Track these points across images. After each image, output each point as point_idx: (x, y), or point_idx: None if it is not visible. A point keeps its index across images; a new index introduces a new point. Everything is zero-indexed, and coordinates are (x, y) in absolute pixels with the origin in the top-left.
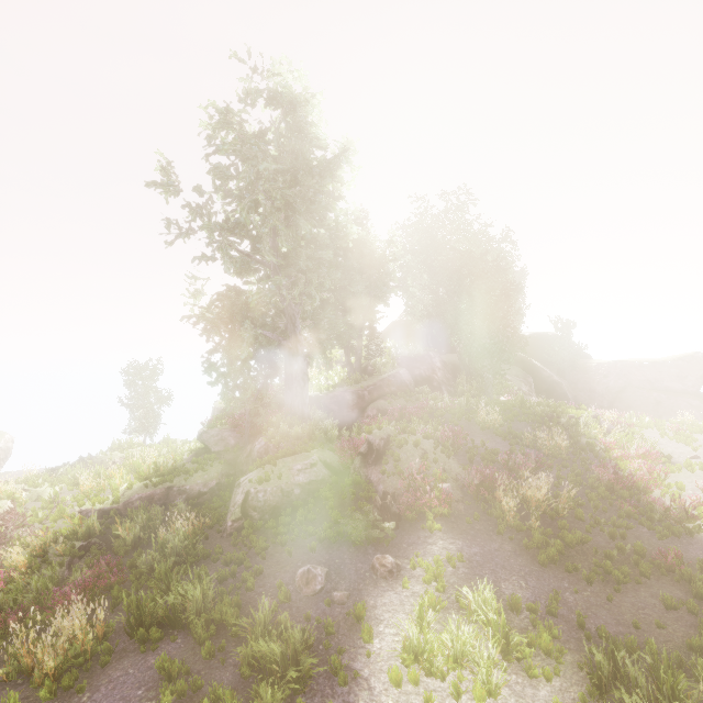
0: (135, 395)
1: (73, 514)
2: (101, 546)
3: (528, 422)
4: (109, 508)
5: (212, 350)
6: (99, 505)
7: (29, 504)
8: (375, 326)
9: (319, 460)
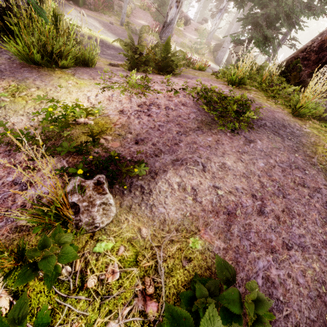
0: None
1: None
2: None
3: None
4: None
5: None
6: None
7: None
8: None
9: None
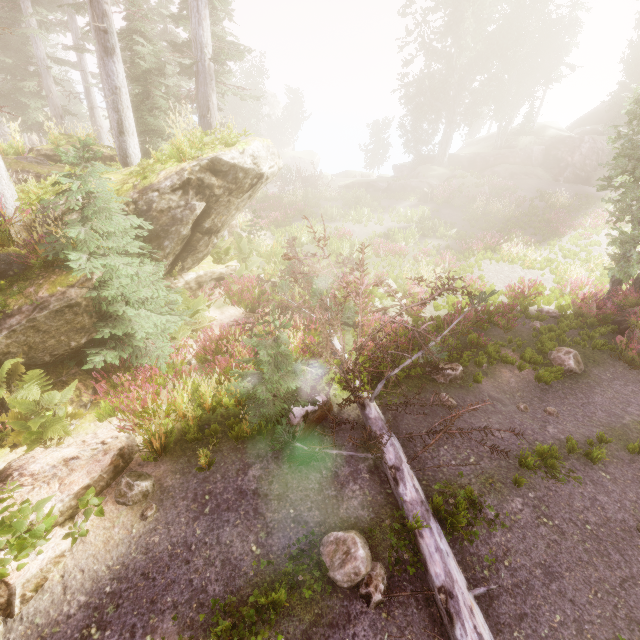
0: (374, 143)
1: (336, 184)
2: (342, 193)
3: (577, 195)
4: (347, 185)
5: (405, 115)
6: (344, 183)
7: (324, 179)
8: (532, 106)
9: (426, 181)
